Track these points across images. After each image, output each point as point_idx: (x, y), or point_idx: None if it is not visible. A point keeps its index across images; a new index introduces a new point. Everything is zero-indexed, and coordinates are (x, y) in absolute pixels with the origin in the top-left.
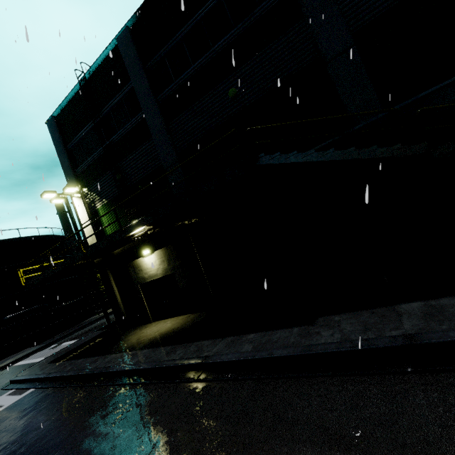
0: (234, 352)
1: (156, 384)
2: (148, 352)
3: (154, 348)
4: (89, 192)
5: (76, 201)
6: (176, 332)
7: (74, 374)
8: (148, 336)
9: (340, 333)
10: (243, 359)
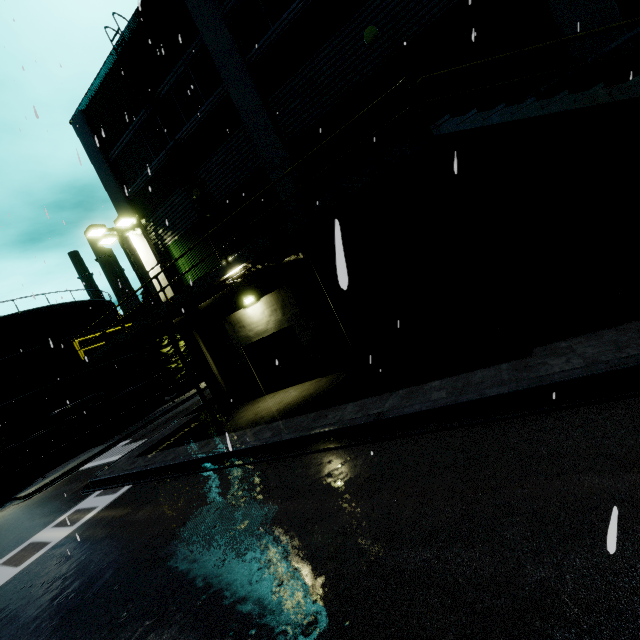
0: (420, 402)
1: (314, 453)
2: (284, 424)
3: (290, 418)
4: (153, 223)
5: (134, 239)
6: (312, 398)
7: (184, 461)
8: (270, 409)
9: (581, 358)
10: (440, 406)
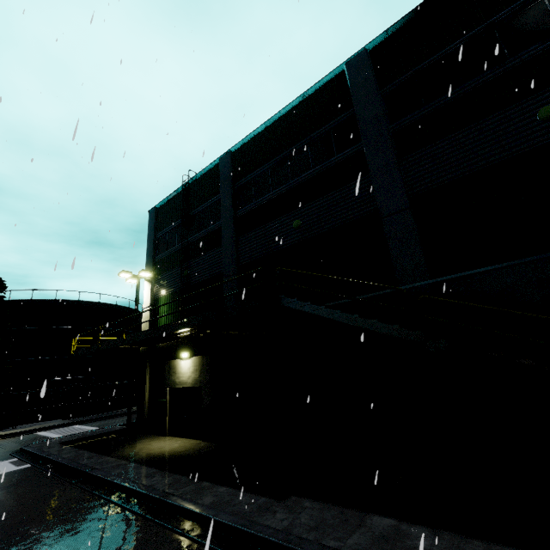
0: (193, 499)
1: (114, 504)
2: (134, 468)
3: (142, 465)
4: (159, 280)
5: (146, 285)
6: (174, 456)
7: (66, 463)
8: (149, 450)
9: (291, 522)
10: (192, 510)
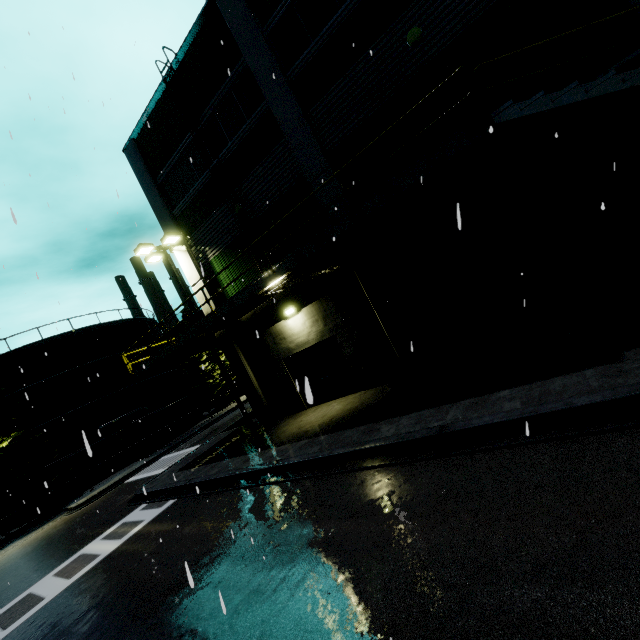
0: (490, 413)
1: (369, 469)
2: (332, 438)
3: (337, 432)
4: (196, 239)
5: (179, 255)
6: (359, 411)
7: (229, 475)
8: (313, 423)
9: None
10: (517, 418)
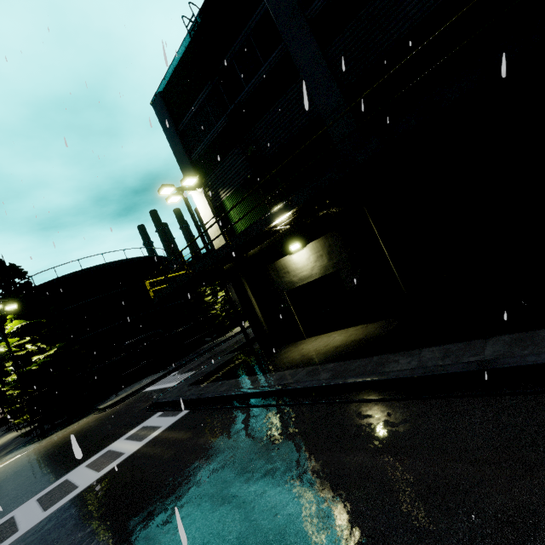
0: None
1: (393, 401)
2: (341, 366)
3: (346, 361)
4: (211, 181)
5: (195, 196)
6: (365, 342)
7: (238, 393)
8: (316, 351)
9: None
10: None
